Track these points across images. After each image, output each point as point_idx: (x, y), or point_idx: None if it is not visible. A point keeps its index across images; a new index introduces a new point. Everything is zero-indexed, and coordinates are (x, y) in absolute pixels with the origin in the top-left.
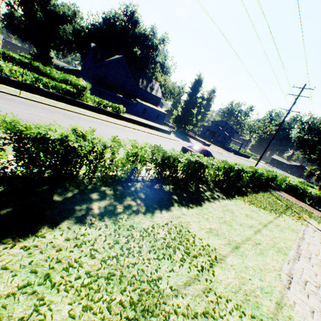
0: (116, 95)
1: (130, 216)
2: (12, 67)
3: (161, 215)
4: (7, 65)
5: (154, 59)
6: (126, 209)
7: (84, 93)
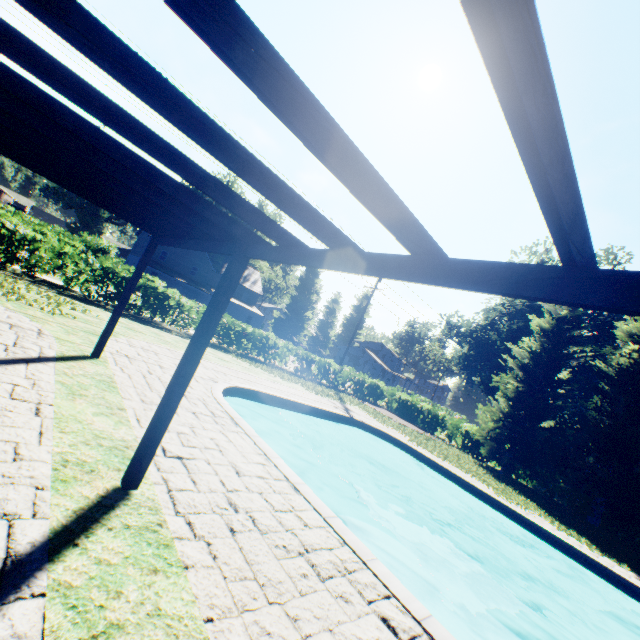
0: (175, 279)
1: (32, 285)
2: (7, 214)
3: (69, 299)
4: (2, 212)
5: None
6: (33, 284)
7: (101, 256)
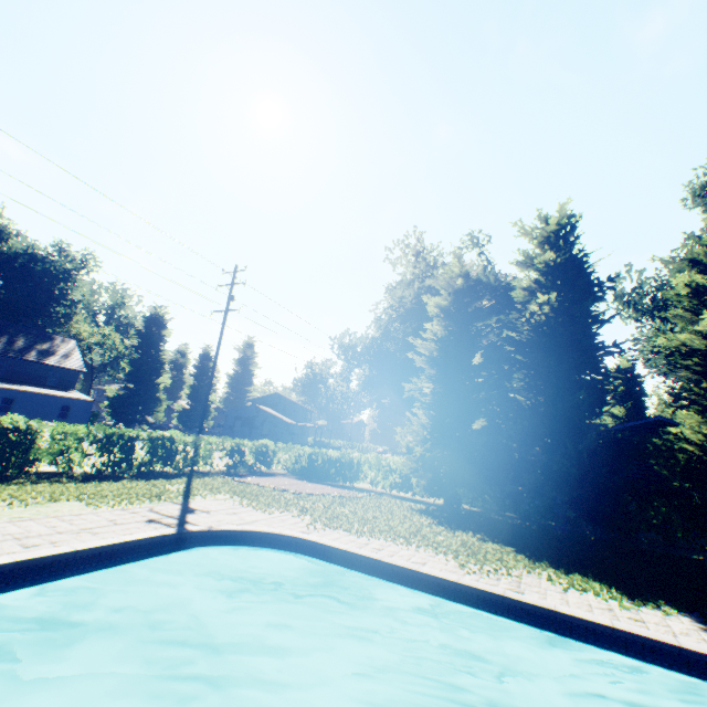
0: None
1: None
2: None
3: None
4: None
5: (62, 296)
6: None
7: None
